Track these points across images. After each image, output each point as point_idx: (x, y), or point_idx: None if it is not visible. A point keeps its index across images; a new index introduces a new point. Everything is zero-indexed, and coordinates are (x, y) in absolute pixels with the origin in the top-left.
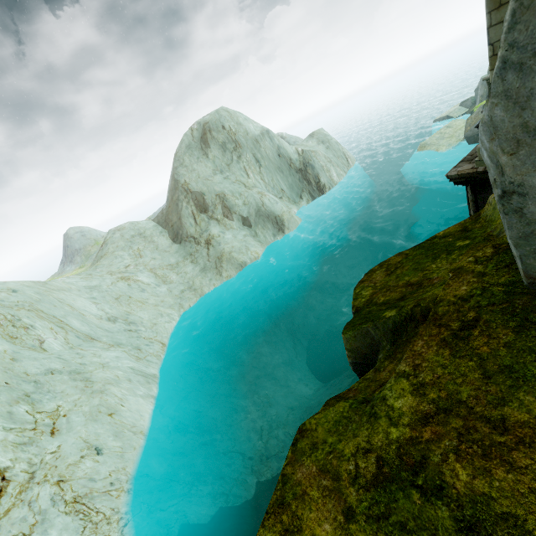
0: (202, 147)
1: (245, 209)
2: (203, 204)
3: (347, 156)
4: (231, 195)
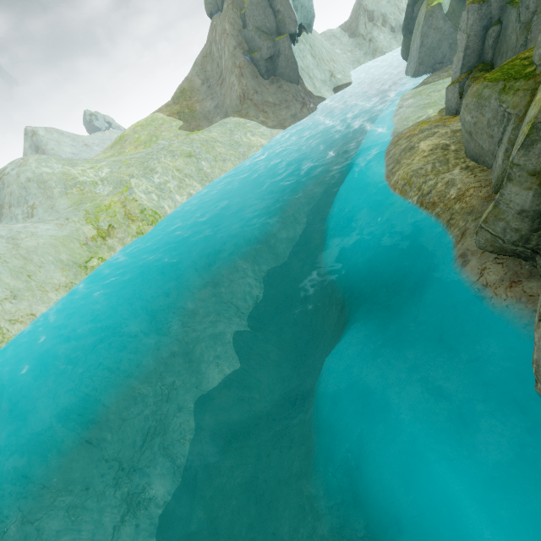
0: None
1: (394, 23)
2: (372, 18)
3: None
4: (389, 13)
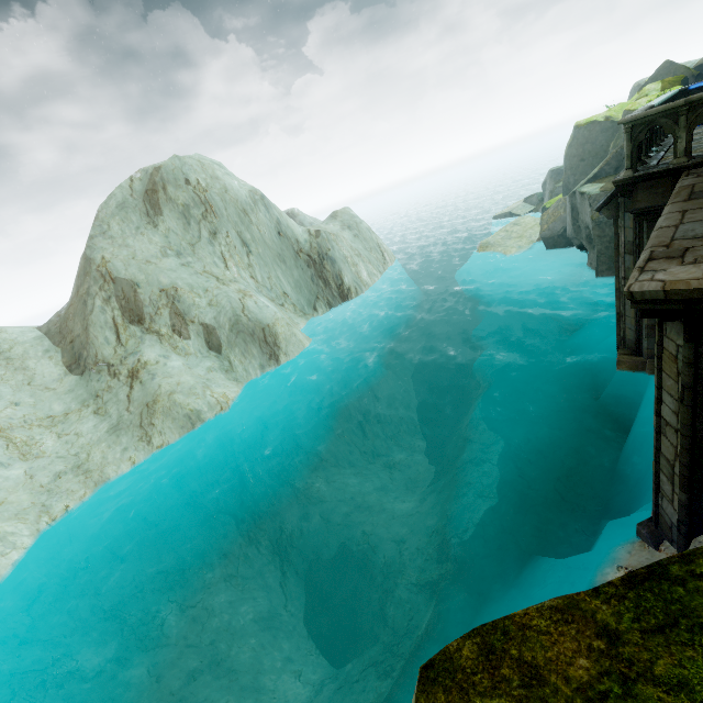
0: (147, 211)
1: (214, 318)
2: (136, 305)
3: (383, 250)
4: (190, 293)
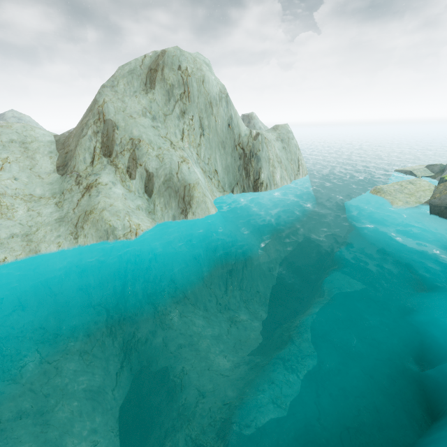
0: (146, 82)
1: (156, 170)
2: (111, 143)
3: (300, 164)
4: (148, 147)
